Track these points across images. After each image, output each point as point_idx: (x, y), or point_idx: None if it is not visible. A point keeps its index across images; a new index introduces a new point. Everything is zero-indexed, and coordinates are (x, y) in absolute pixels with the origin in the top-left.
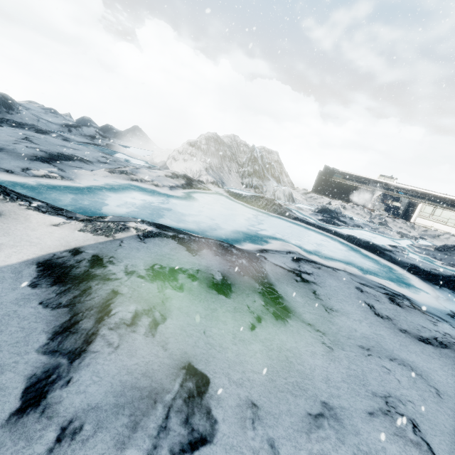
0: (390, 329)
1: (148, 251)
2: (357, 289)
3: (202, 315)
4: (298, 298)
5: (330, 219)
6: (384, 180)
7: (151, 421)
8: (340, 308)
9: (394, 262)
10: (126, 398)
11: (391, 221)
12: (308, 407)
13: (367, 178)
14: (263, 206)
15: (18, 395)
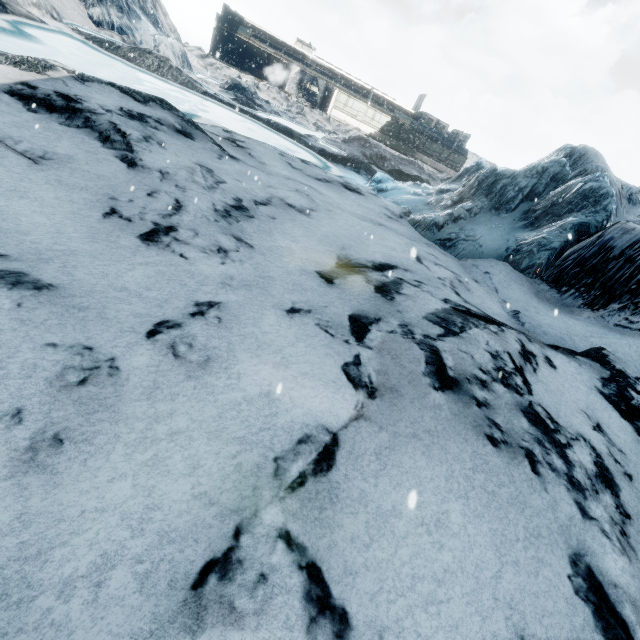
0: (301, 174)
1: (102, 95)
2: (280, 155)
3: (185, 147)
4: (239, 156)
5: (245, 99)
6: (302, 50)
7: (197, 174)
8: (270, 163)
9: (308, 147)
10: (179, 167)
11: (309, 112)
12: (262, 185)
13: (282, 42)
14: (156, 69)
15: (121, 162)
